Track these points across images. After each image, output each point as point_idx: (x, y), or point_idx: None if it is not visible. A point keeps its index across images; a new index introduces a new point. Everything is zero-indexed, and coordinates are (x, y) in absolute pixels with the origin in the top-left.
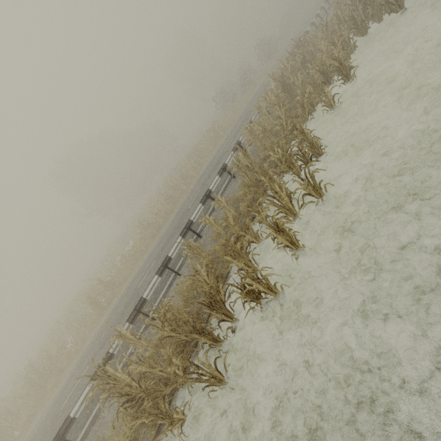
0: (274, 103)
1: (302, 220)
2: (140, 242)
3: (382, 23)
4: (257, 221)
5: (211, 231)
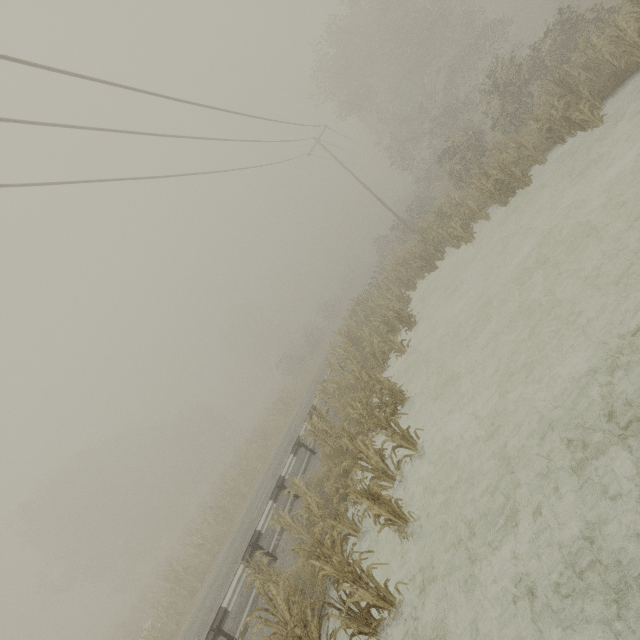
0: (345, 358)
1: (406, 485)
2: (168, 613)
3: (427, 279)
4: (351, 503)
5: (291, 543)
